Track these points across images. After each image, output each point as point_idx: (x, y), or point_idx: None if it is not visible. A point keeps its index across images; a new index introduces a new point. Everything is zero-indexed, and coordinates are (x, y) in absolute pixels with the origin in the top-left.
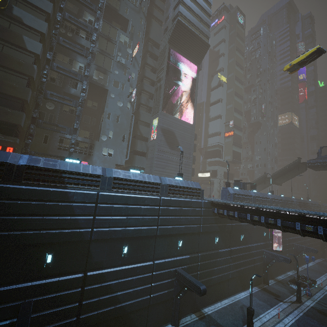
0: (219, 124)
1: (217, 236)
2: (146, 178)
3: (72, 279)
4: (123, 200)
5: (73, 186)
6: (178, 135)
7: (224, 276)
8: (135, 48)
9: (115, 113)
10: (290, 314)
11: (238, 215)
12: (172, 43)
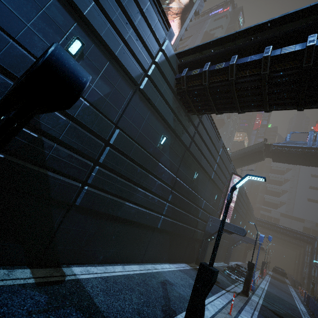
0: None
1: (165, 136)
2: None
3: None
4: None
5: None
6: None
7: (150, 216)
8: None
9: None
10: (243, 311)
11: (239, 61)
12: None
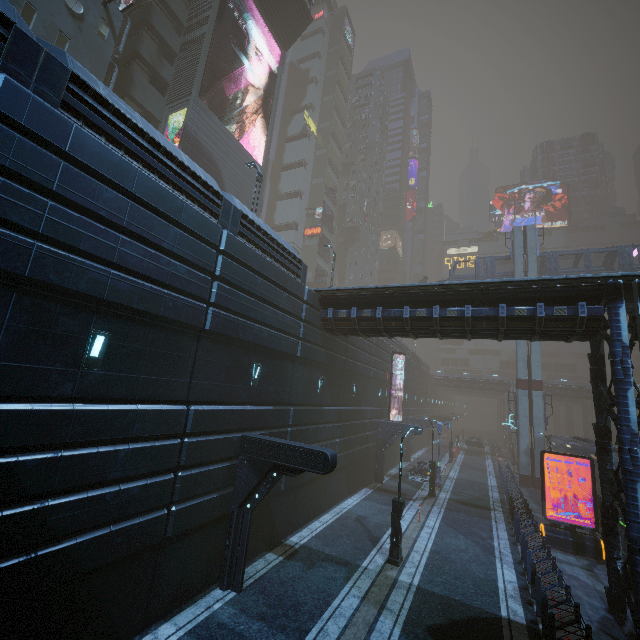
0: (298, 209)
1: (322, 376)
2: (185, 159)
3: None
4: (107, 166)
5: None
6: (231, 175)
7: None
8: None
9: (54, 22)
10: (430, 514)
11: (384, 313)
12: None
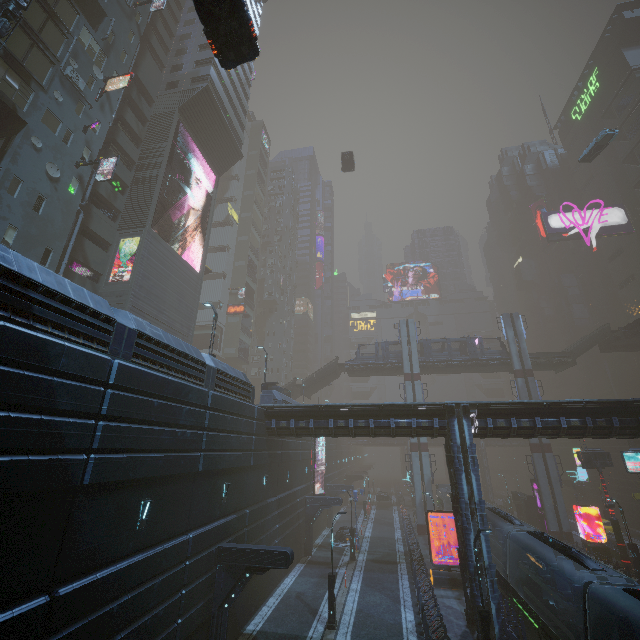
0: (222, 289)
1: (266, 474)
2: (185, 347)
3: (17, 621)
4: (156, 386)
5: (52, 330)
6: (174, 286)
7: None
8: (115, 76)
9: (36, 188)
10: (353, 578)
11: (315, 424)
12: (187, 116)
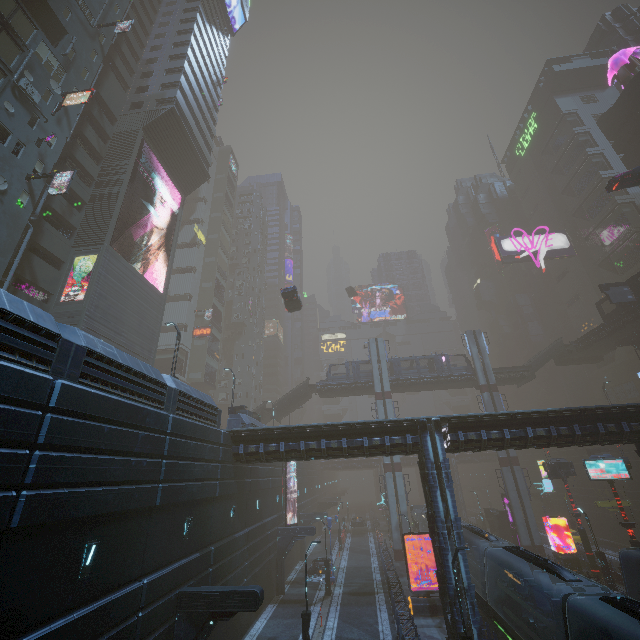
0: (188, 311)
1: (233, 505)
2: (143, 367)
3: None
4: (107, 410)
5: None
6: (134, 307)
7: None
8: (75, 92)
9: None
10: (329, 615)
11: (286, 447)
12: (151, 135)
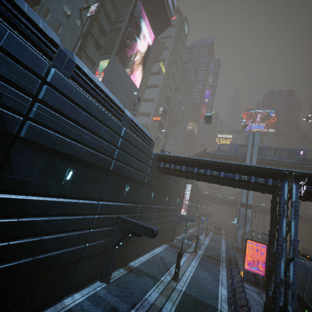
0: (151, 107)
1: (154, 192)
2: (112, 96)
3: None
4: (84, 102)
5: (3, 22)
6: (124, 91)
7: None
8: None
9: (57, 17)
10: (193, 260)
11: (185, 169)
12: None
